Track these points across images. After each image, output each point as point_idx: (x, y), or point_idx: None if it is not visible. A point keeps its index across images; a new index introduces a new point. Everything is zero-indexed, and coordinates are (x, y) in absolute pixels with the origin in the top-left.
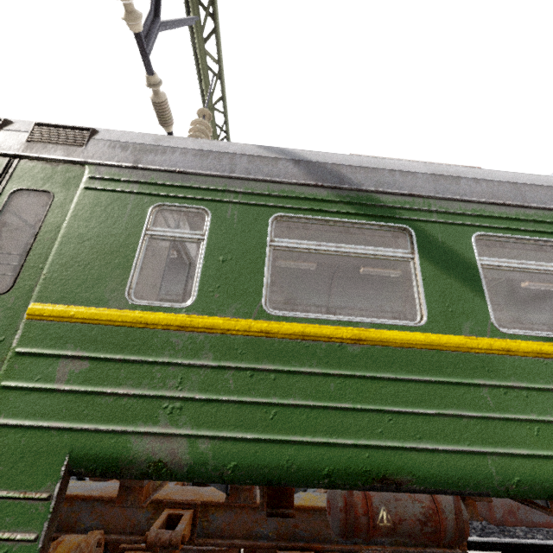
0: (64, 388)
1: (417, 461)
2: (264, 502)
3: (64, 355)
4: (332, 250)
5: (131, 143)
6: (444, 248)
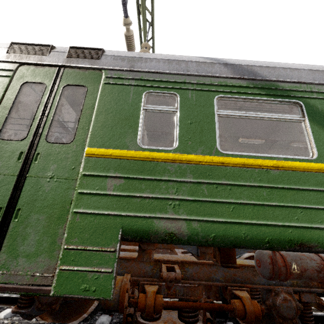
0: (113, 193)
1: (320, 235)
2: (219, 260)
3: (109, 176)
4: (254, 116)
5: (126, 56)
6: (323, 113)
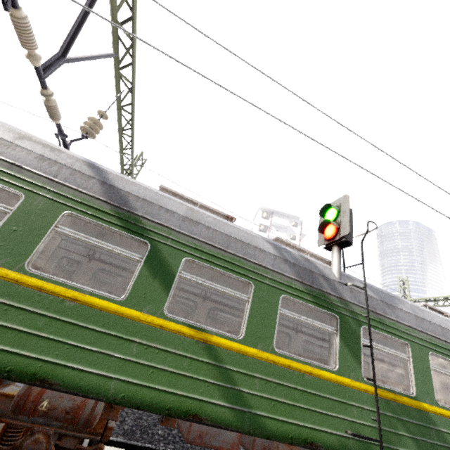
0: None
1: (69, 374)
2: None
3: None
4: (93, 243)
5: None
6: (163, 261)
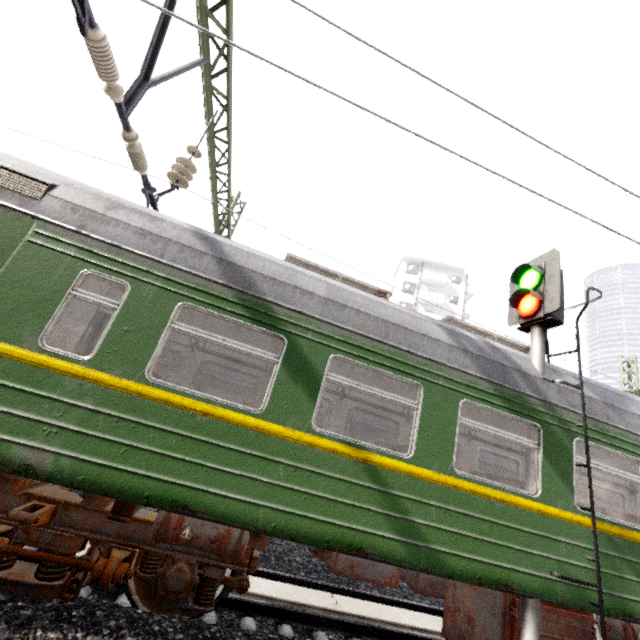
0: None
1: (213, 501)
2: (111, 510)
3: None
4: (218, 341)
5: (83, 207)
6: (305, 360)
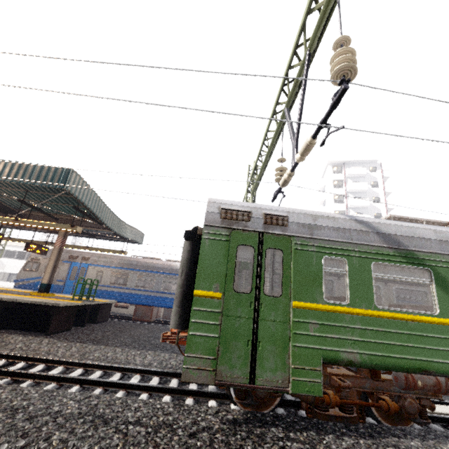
0: (314, 334)
1: (437, 366)
2: (369, 376)
3: (310, 322)
4: (398, 279)
5: (305, 223)
6: (445, 279)
